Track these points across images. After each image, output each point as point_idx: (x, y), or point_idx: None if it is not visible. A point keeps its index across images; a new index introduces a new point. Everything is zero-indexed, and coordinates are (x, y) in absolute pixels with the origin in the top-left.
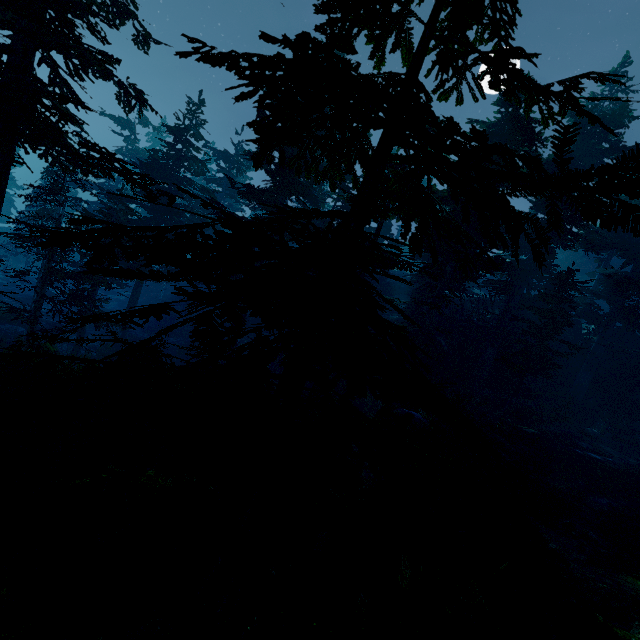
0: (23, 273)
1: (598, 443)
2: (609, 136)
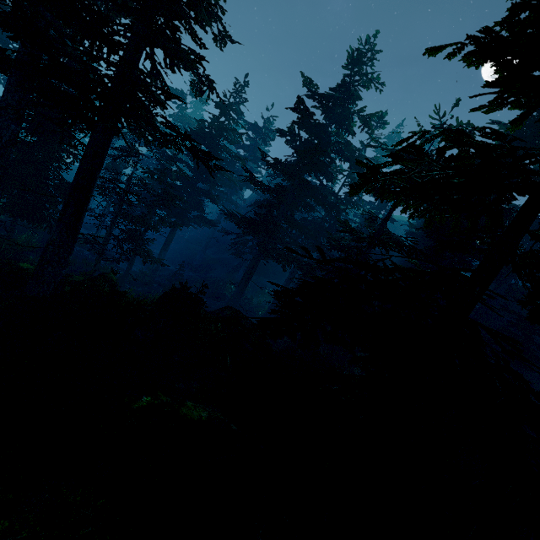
0: (100, 215)
1: None
2: None
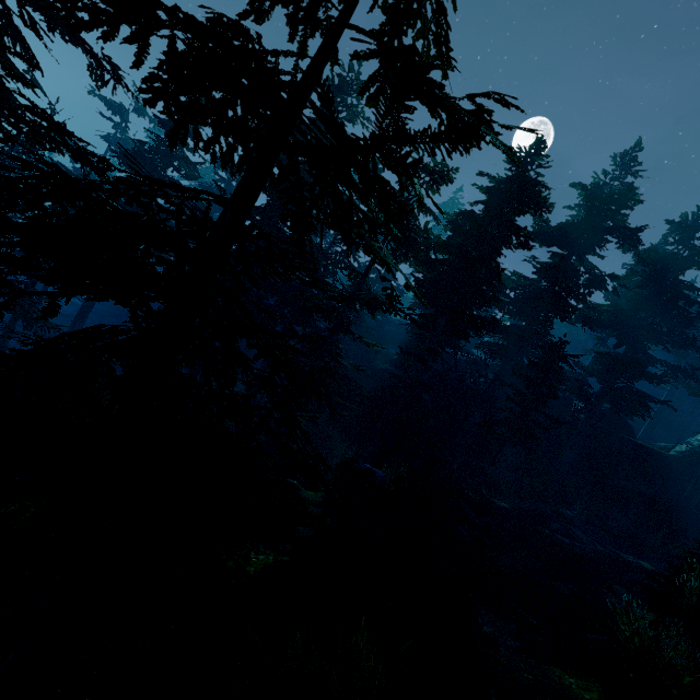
0: None
1: (570, 526)
2: (615, 215)
